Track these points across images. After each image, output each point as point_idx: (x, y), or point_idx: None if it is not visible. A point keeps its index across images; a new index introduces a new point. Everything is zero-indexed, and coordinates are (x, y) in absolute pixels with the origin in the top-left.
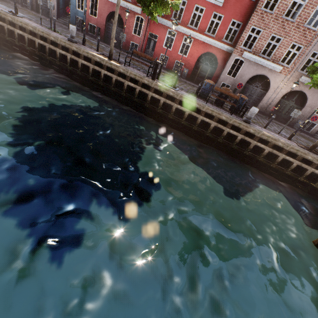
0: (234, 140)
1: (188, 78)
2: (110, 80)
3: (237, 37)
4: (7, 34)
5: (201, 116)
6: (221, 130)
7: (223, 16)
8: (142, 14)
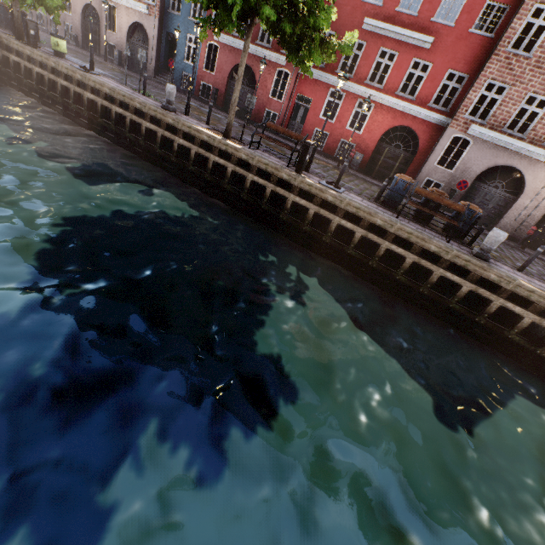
0: (453, 293)
1: (361, 169)
2: (223, 171)
3: (458, 99)
4: (73, 99)
5: (386, 242)
6: (426, 271)
7: (431, 64)
8: (287, 66)
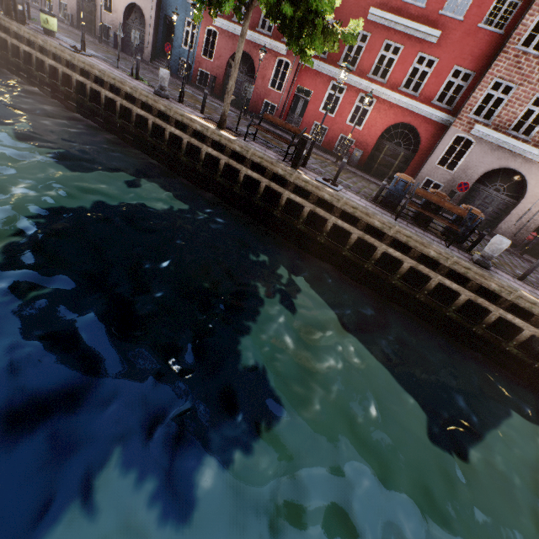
0: (451, 301)
1: (360, 166)
2: (216, 163)
3: (463, 98)
4: (61, 80)
5: (384, 245)
6: (424, 277)
7: (437, 59)
8: (288, 56)
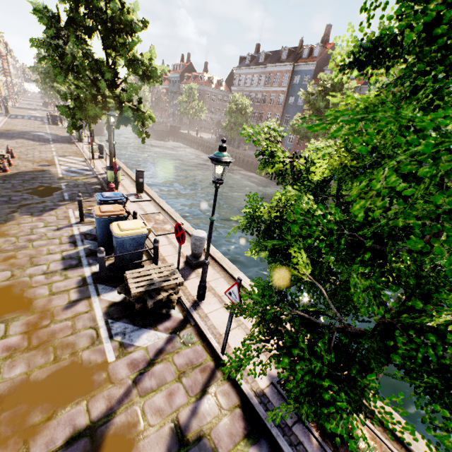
0: None
1: None
2: None
3: None
4: (250, 164)
5: None
6: None
7: None
8: None
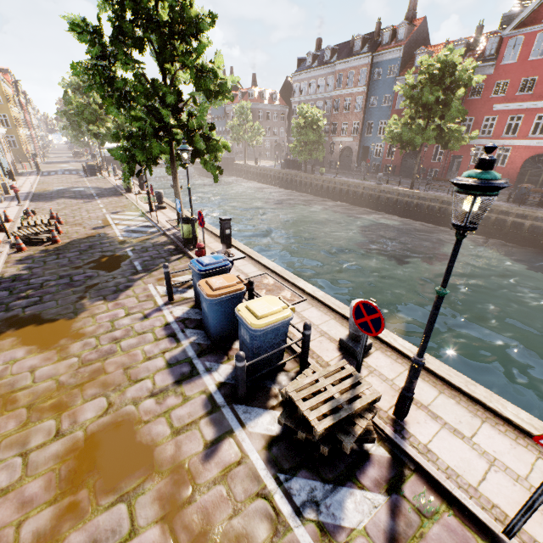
0: None
1: (509, 188)
2: (411, 205)
3: None
4: (332, 191)
5: (510, 218)
6: (541, 229)
7: None
8: None
